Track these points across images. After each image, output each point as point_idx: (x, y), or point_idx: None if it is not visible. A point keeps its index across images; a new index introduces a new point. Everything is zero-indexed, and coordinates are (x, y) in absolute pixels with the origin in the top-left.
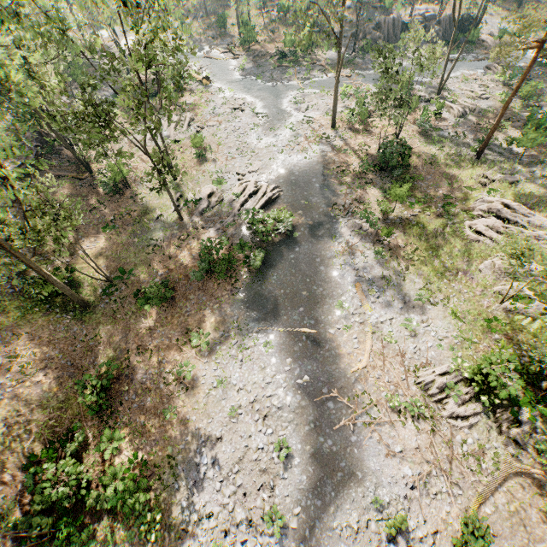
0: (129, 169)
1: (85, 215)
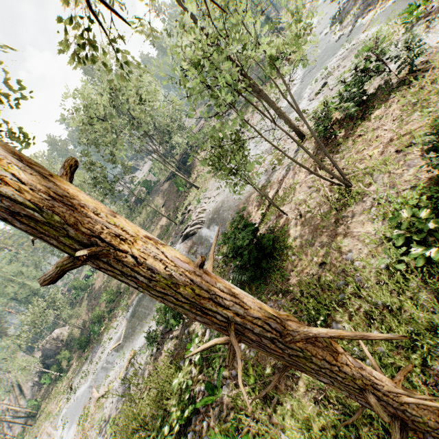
0: (201, 173)
1: (171, 204)
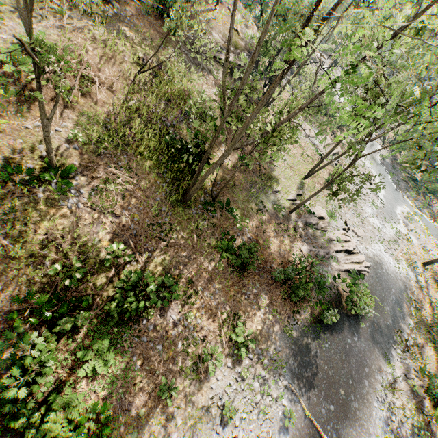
0: None
1: None
